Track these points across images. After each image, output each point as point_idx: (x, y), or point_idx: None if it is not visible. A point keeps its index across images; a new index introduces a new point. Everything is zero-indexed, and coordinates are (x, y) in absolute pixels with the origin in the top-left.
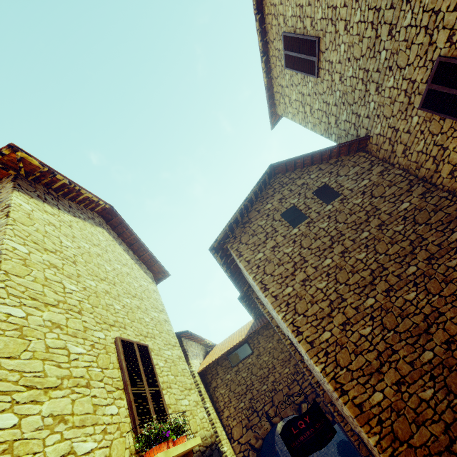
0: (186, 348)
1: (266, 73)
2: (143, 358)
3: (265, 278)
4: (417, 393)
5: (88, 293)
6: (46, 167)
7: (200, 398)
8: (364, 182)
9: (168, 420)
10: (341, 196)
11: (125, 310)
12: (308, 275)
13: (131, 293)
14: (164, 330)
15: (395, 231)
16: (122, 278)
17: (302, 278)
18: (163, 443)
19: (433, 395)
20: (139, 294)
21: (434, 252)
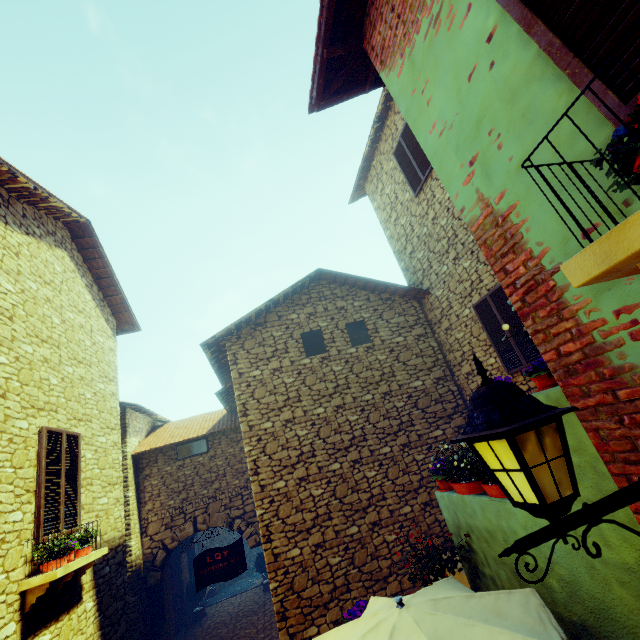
0: (127, 422)
1: (372, 141)
2: (69, 451)
3: (250, 401)
4: (328, 557)
5: (21, 364)
6: (5, 166)
7: (124, 484)
8: (399, 339)
9: (78, 529)
10: (370, 344)
11: (63, 384)
12: (295, 417)
13: (78, 358)
14: (107, 408)
15: (394, 406)
16: (72, 334)
17: (287, 417)
18: (66, 557)
19: (338, 563)
20: (89, 357)
21: (412, 441)
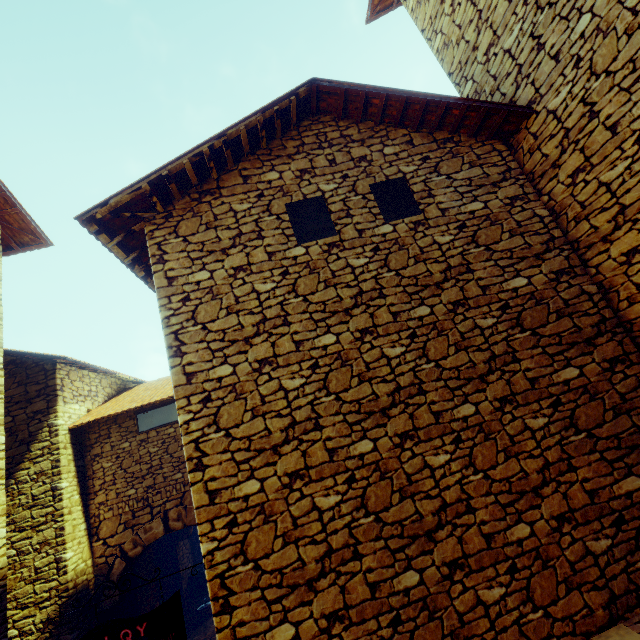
0: (60, 382)
1: None
2: None
3: (188, 328)
4: None
5: None
6: None
7: (54, 470)
8: (474, 205)
9: None
10: (420, 216)
11: None
12: (278, 353)
13: None
14: None
15: (476, 326)
16: None
17: (262, 355)
18: None
19: None
20: None
21: (519, 391)
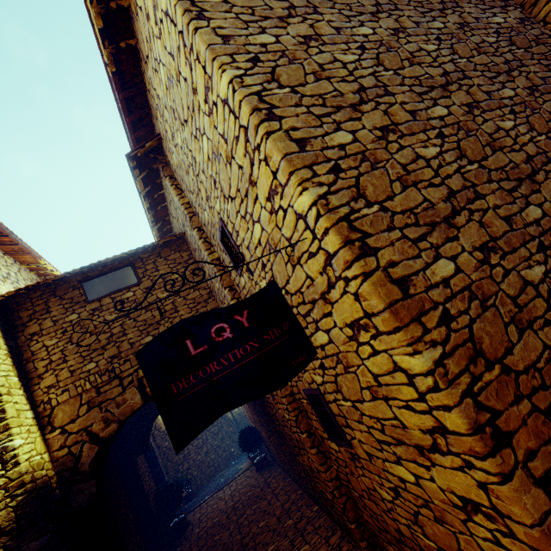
0: None
1: None
2: None
3: None
4: (518, 269)
5: None
6: None
7: None
8: None
9: None
10: None
11: None
12: (320, 33)
13: None
14: None
15: (484, 40)
16: None
17: (304, 32)
18: None
19: (544, 277)
20: None
21: (538, 84)
